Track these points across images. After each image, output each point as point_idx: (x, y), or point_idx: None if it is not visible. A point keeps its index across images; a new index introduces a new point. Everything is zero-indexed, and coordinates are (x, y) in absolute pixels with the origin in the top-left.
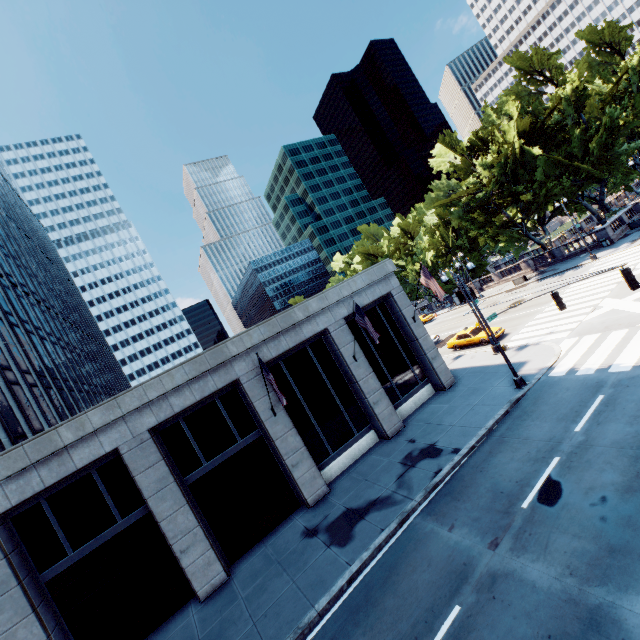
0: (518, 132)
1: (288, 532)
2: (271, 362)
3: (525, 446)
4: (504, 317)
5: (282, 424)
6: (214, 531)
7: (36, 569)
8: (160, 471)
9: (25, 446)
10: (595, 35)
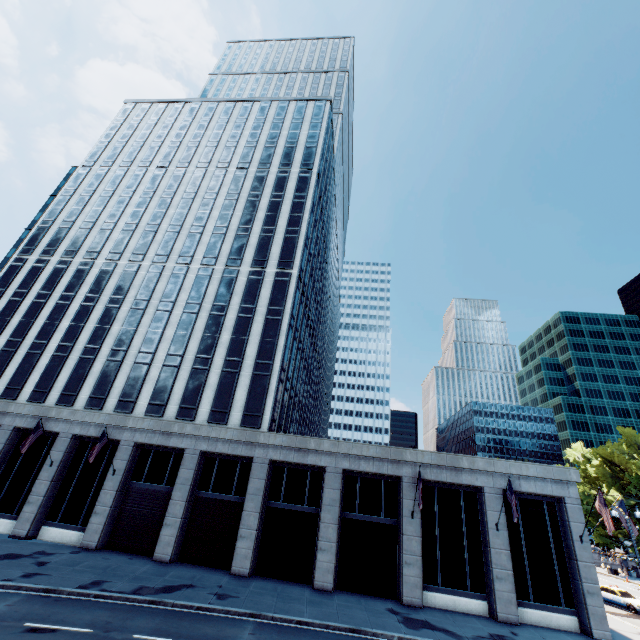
0: None
1: (379, 602)
2: (429, 482)
3: None
4: None
5: (414, 527)
6: (339, 558)
7: (268, 496)
8: (336, 495)
9: (297, 437)
10: None
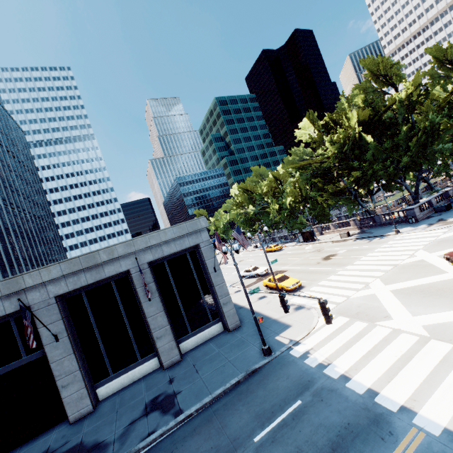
0: (358, 121)
1: (38, 446)
2: (74, 292)
3: (216, 437)
4: (314, 267)
5: (62, 349)
6: None
7: None
8: None
9: None
10: (441, 52)
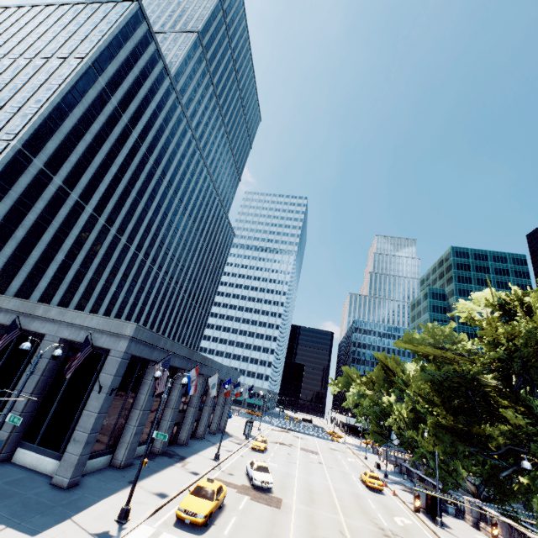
0: None
1: None
2: None
3: None
4: (293, 536)
5: None
6: None
7: None
8: None
9: None
10: None
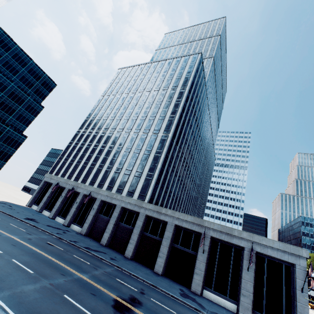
0: None
1: (179, 286)
2: (216, 239)
3: None
4: None
5: (203, 258)
6: (168, 263)
7: (143, 229)
8: (170, 234)
9: (158, 207)
10: None
